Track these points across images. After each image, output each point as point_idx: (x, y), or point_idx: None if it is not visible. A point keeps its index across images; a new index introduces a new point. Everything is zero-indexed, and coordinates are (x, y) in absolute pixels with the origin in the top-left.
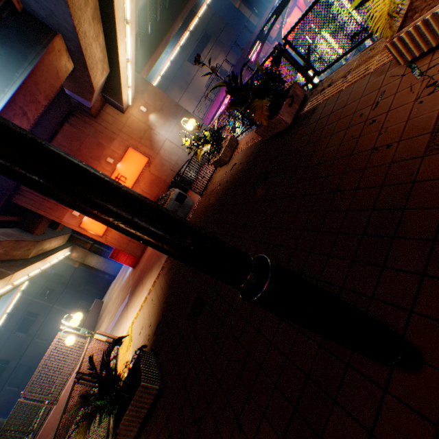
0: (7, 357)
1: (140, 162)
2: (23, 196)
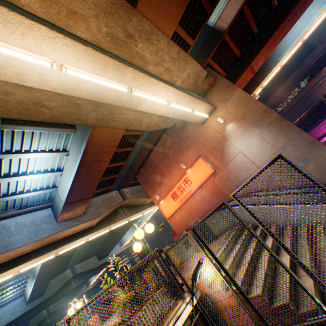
0: (164, 222)
1: (205, 172)
2: (140, 176)
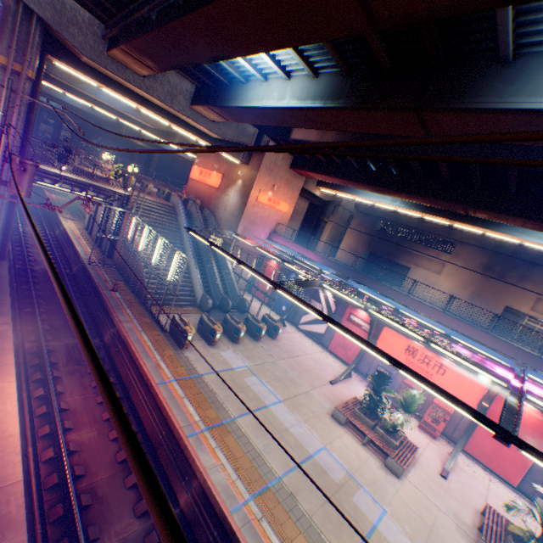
0: None
1: (217, 184)
2: None
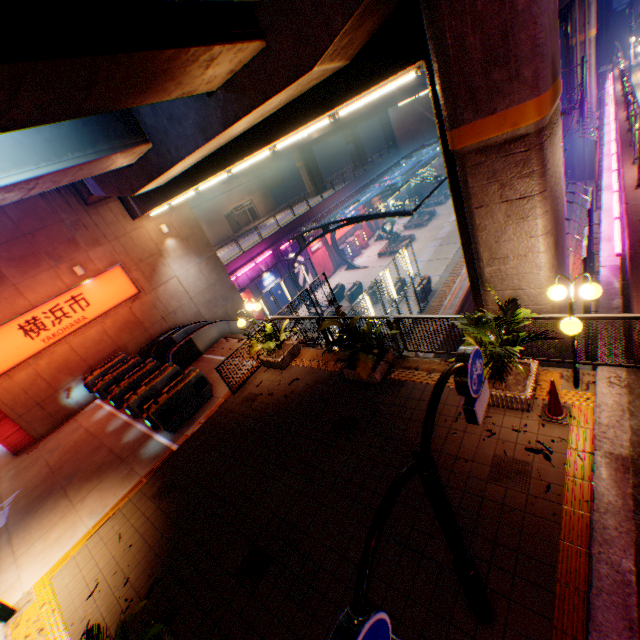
0: None
1: (125, 291)
2: None
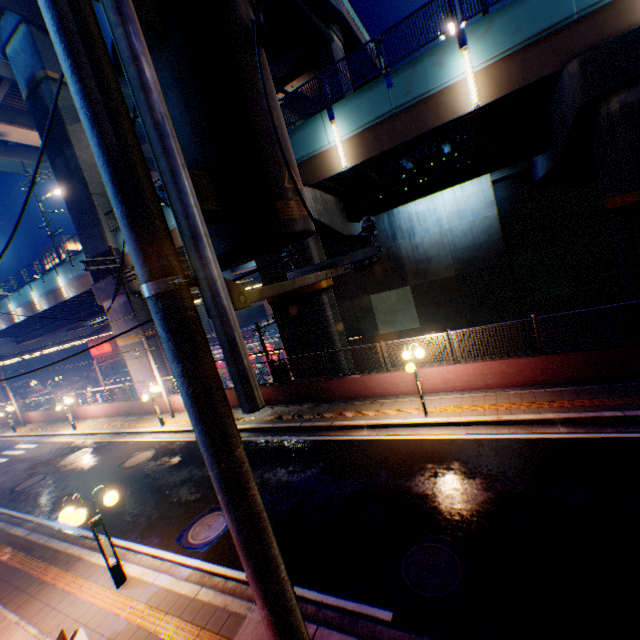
0: None
1: (111, 349)
2: None
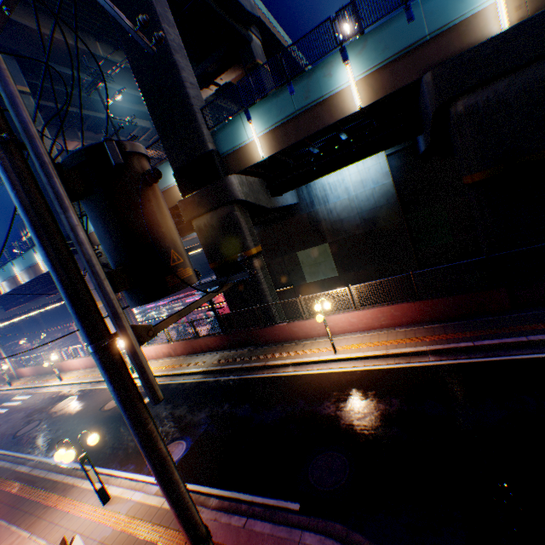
0: None
1: None
2: None
